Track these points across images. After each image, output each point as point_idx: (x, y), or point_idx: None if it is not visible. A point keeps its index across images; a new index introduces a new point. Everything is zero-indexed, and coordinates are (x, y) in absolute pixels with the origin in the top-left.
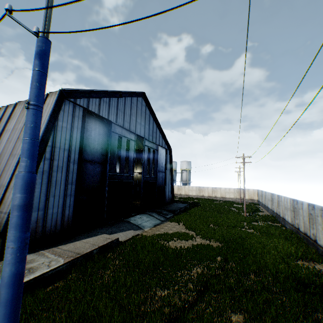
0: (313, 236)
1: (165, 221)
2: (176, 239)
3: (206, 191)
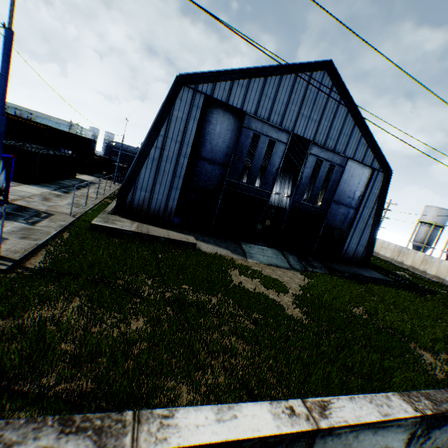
0: None
1: (295, 270)
2: (256, 281)
3: None
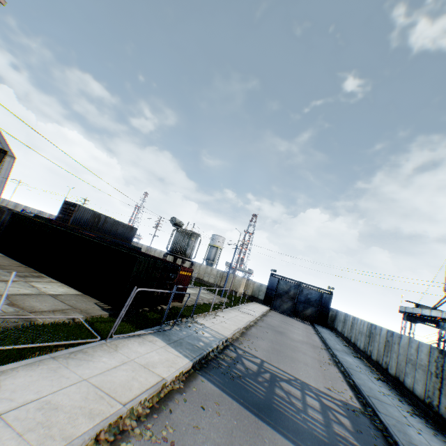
0: None
1: None
2: None
3: None
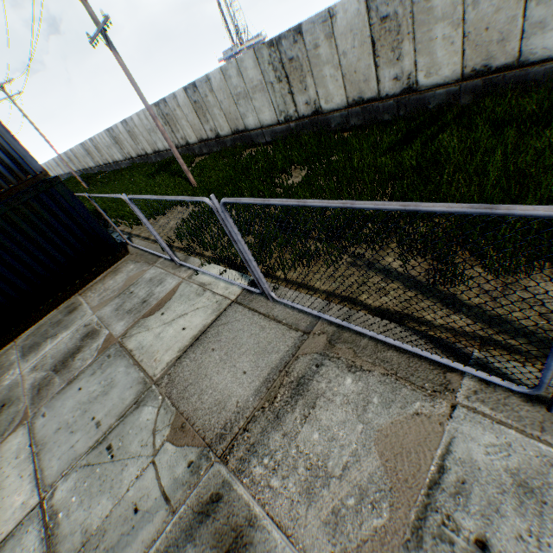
0: (85, 167)
1: None
2: None
3: None
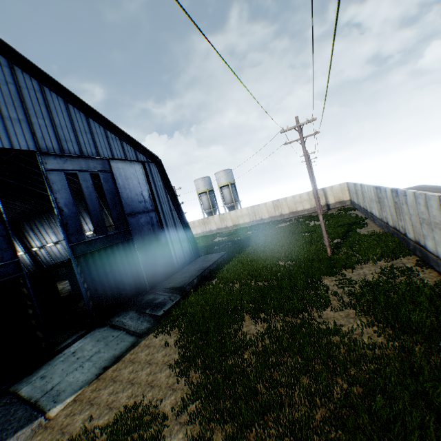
0: None
1: (146, 335)
2: None
3: (264, 209)
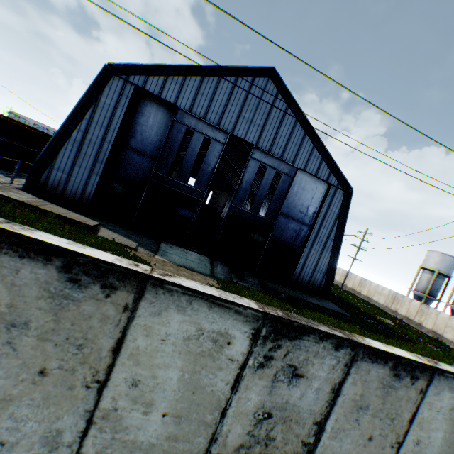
0: None
1: (214, 278)
2: None
3: None
